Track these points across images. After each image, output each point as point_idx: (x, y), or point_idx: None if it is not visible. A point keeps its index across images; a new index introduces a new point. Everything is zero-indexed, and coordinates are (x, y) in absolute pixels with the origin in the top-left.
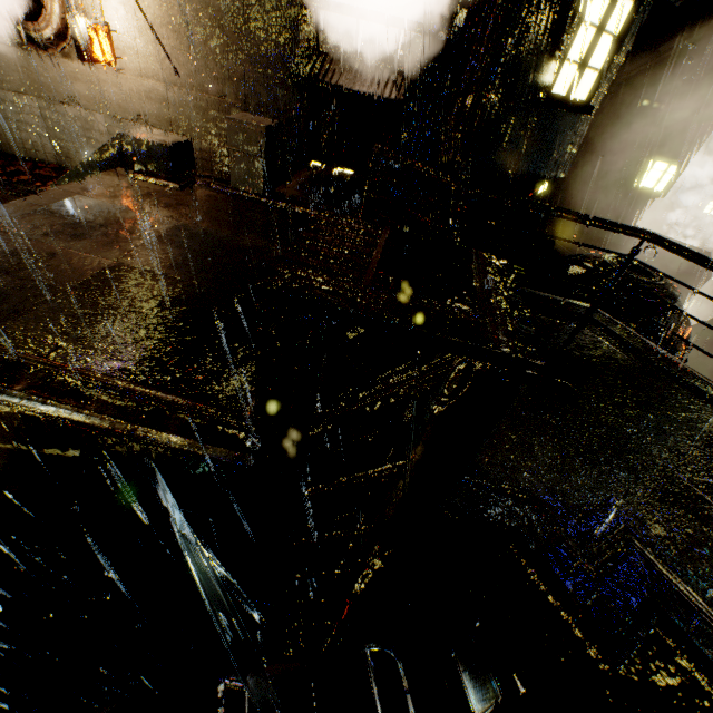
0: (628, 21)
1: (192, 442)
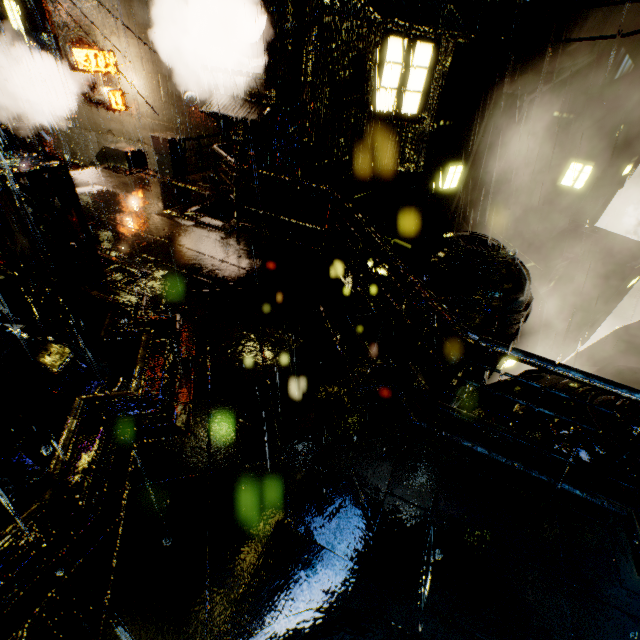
0: (435, 57)
1: None
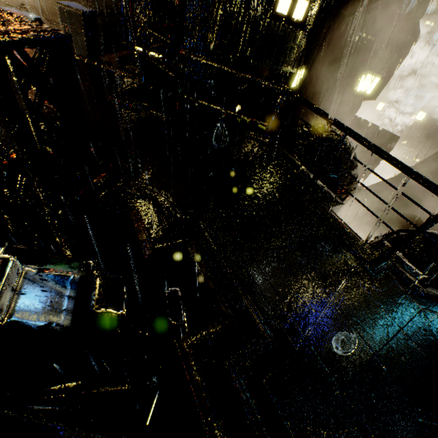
0: None
1: None
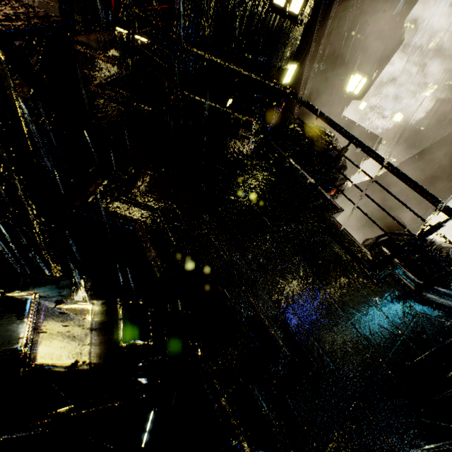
0: None
1: None
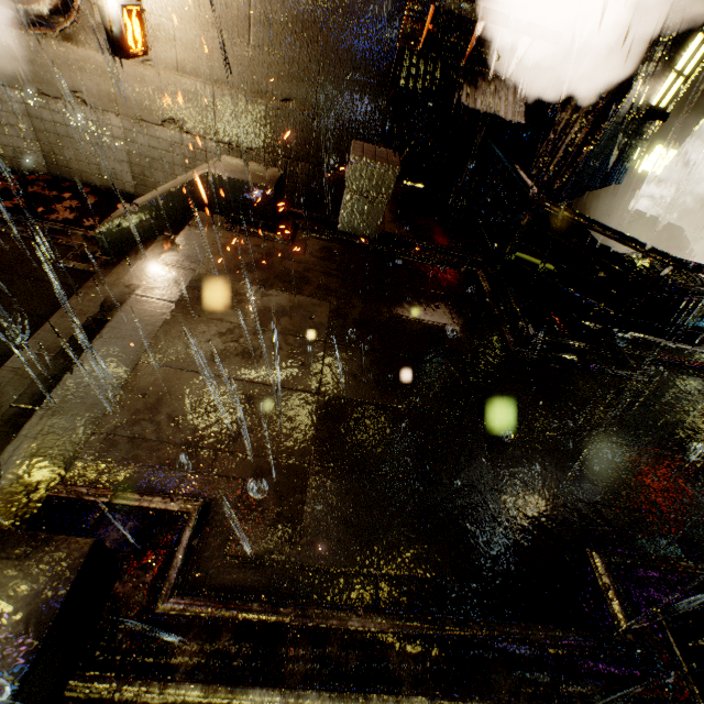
0: None
1: None
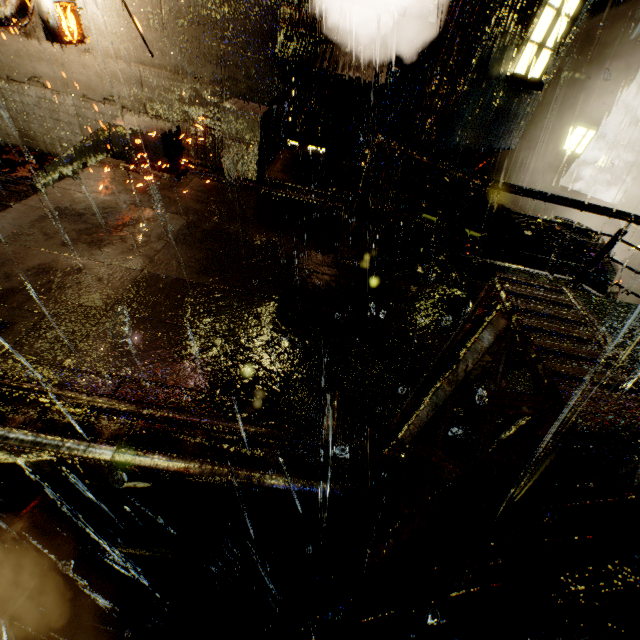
0: (581, 3)
1: (295, 480)
